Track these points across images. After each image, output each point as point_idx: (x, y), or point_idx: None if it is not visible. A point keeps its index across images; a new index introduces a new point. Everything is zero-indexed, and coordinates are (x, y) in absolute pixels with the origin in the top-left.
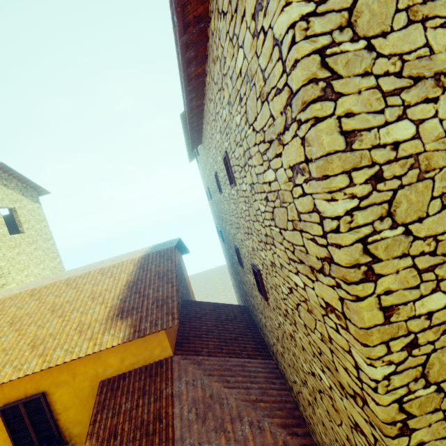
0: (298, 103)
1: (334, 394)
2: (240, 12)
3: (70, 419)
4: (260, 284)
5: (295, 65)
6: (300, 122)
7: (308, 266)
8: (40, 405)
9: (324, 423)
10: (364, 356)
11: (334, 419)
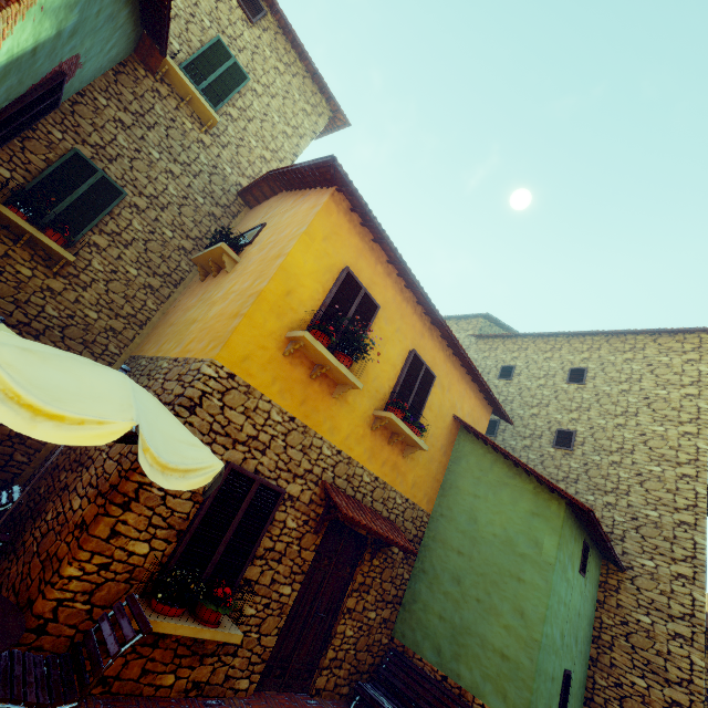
0: (702, 383)
1: (666, 472)
2: (677, 353)
3: (425, 419)
4: (572, 439)
5: (706, 378)
6: (700, 387)
7: (676, 422)
8: (429, 383)
9: (632, 504)
10: (704, 443)
11: (654, 489)
